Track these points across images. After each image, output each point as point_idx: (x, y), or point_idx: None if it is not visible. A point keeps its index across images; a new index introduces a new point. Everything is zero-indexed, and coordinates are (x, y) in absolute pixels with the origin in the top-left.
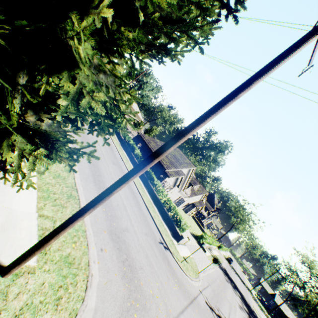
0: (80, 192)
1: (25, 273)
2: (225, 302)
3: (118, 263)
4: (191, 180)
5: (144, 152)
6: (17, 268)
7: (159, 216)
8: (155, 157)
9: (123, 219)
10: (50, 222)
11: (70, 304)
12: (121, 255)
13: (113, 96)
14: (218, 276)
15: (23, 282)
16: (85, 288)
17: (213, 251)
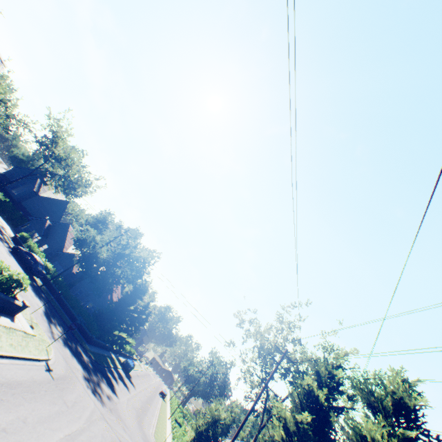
0: None
1: None
2: None
3: None
4: None
5: None
6: None
7: None
8: None
9: None
10: None
11: None
12: None
13: None
14: None
15: None
16: None
17: None
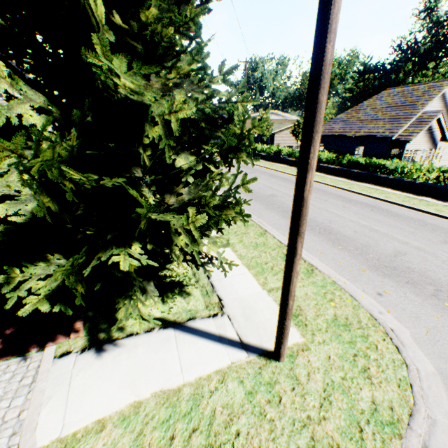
0: None
1: (298, 352)
2: None
3: (425, 301)
4: None
5: (334, 148)
6: (283, 347)
7: (447, 206)
8: (315, 92)
9: (379, 243)
10: None
11: (388, 374)
12: (420, 288)
13: (203, 98)
14: None
15: (303, 362)
16: (395, 349)
17: None
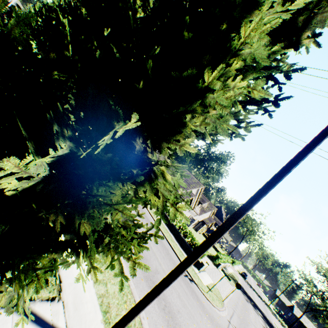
0: None
1: None
2: (251, 327)
3: (160, 312)
4: (200, 198)
5: None
6: None
7: (177, 245)
8: (217, 237)
9: (151, 259)
10: (103, 286)
11: None
12: (160, 302)
13: (173, 184)
14: (239, 298)
15: None
16: None
17: (228, 268)
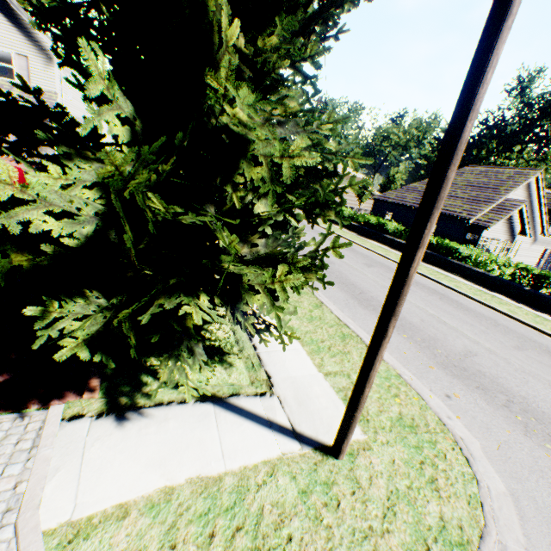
0: (351, 326)
1: (359, 451)
2: None
3: (496, 411)
4: (548, 203)
5: (403, 220)
6: (346, 443)
7: (521, 308)
8: (444, 167)
9: (448, 338)
10: (343, 379)
11: (458, 488)
12: (491, 396)
13: (308, 144)
14: None
15: (365, 463)
16: (465, 460)
17: None
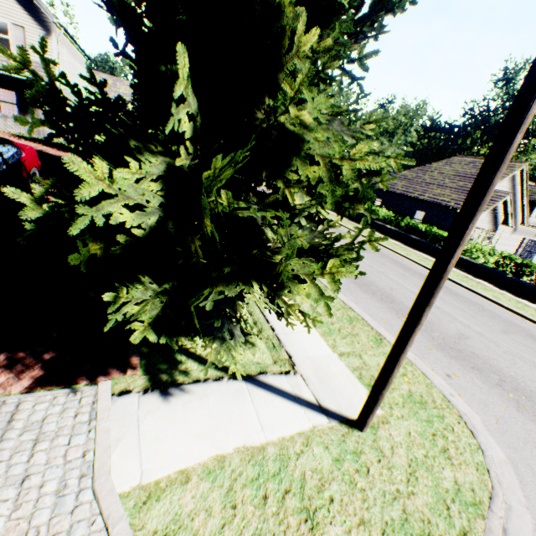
0: (355, 309)
1: (379, 424)
2: None
3: (491, 389)
4: (529, 195)
5: (393, 207)
6: (371, 417)
7: (504, 294)
8: (491, 174)
9: (443, 322)
10: (356, 359)
11: (466, 457)
12: (485, 376)
13: (352, 143)
14: None
15: (385, 434)
16: (469, 433)
17: None
